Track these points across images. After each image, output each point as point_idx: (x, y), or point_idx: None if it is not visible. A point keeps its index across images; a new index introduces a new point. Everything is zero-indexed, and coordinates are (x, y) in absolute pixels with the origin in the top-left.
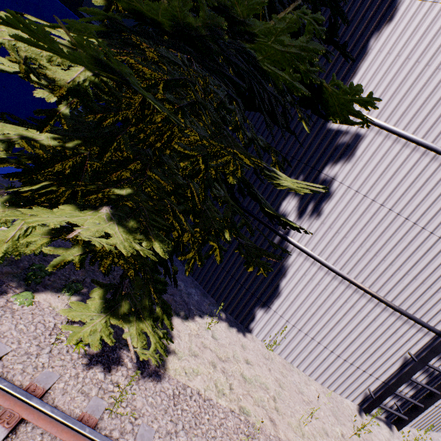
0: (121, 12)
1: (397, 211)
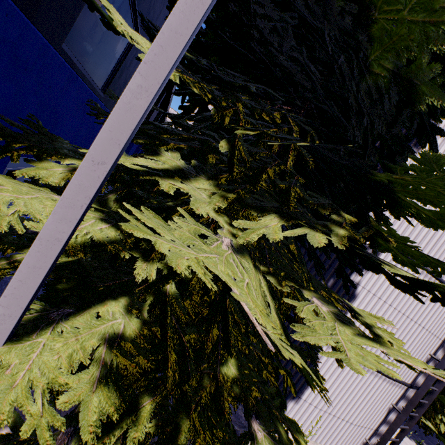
0: (245, 160)
1: (398, 309)
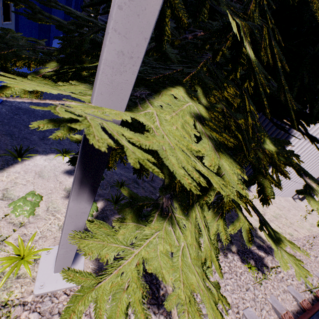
0: None
1: None
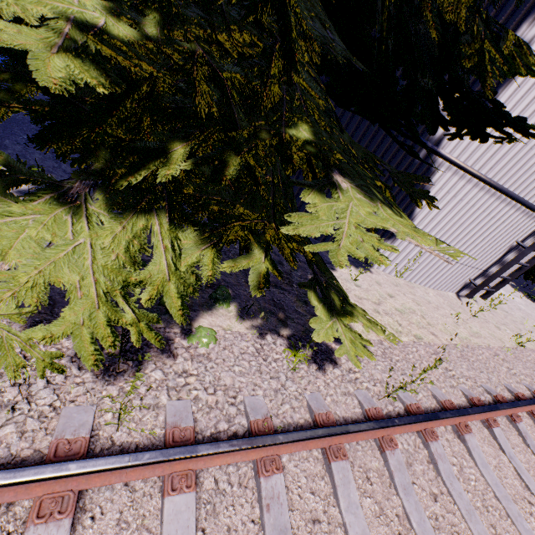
0: None
1: None
